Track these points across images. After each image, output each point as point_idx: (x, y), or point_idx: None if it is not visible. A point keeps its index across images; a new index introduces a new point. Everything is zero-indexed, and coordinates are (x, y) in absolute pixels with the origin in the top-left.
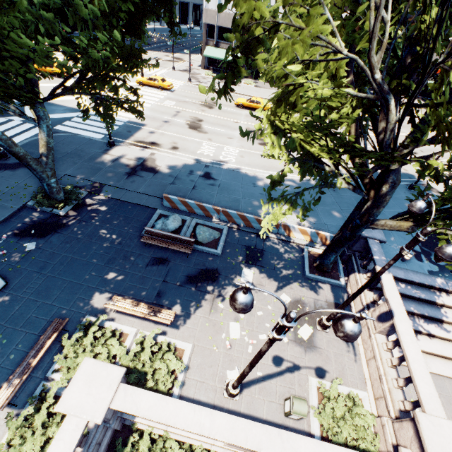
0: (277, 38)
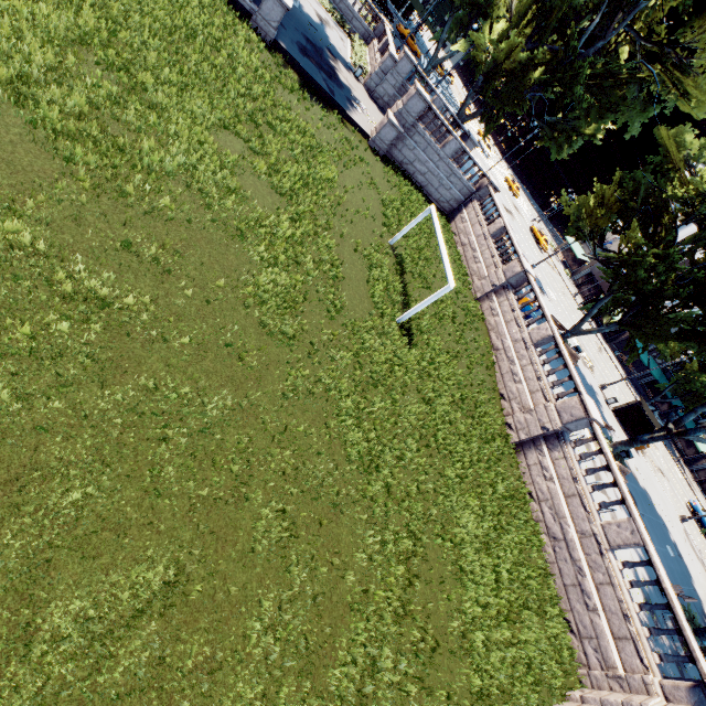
0: None
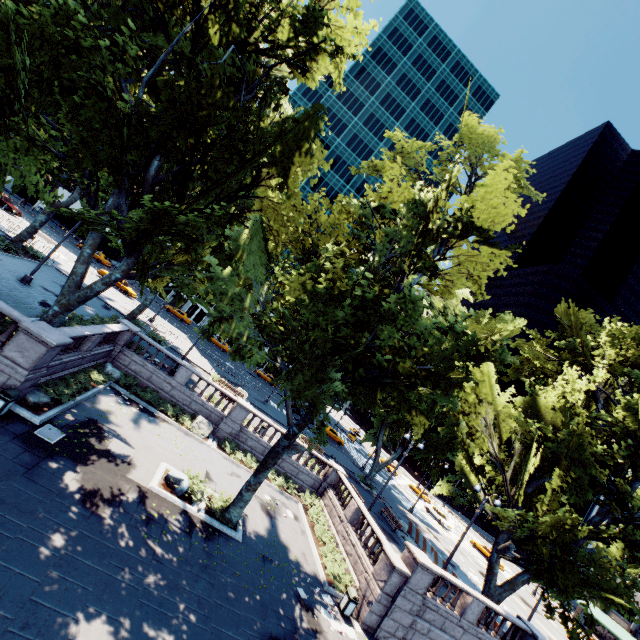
0: (461, 427)
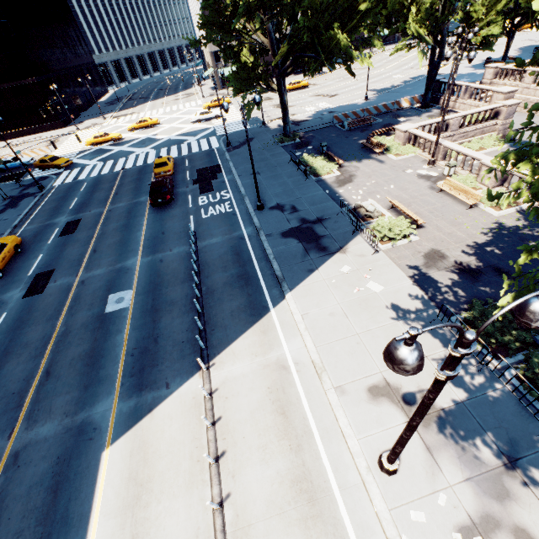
0: None
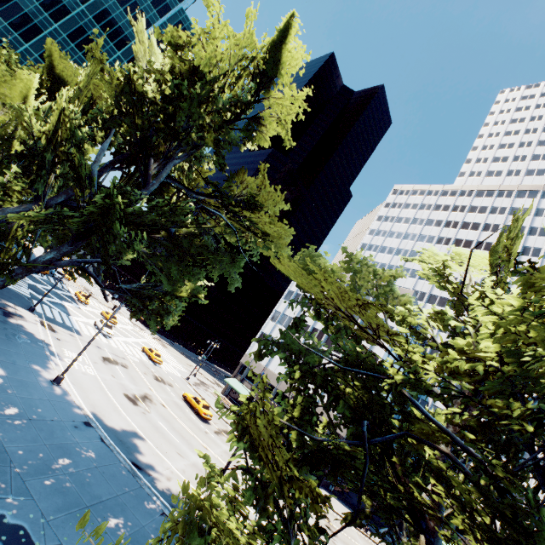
0: None
